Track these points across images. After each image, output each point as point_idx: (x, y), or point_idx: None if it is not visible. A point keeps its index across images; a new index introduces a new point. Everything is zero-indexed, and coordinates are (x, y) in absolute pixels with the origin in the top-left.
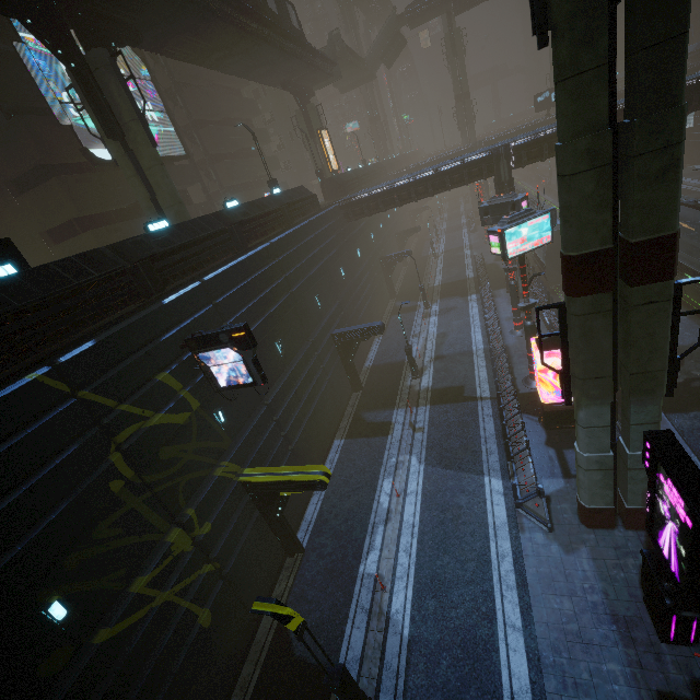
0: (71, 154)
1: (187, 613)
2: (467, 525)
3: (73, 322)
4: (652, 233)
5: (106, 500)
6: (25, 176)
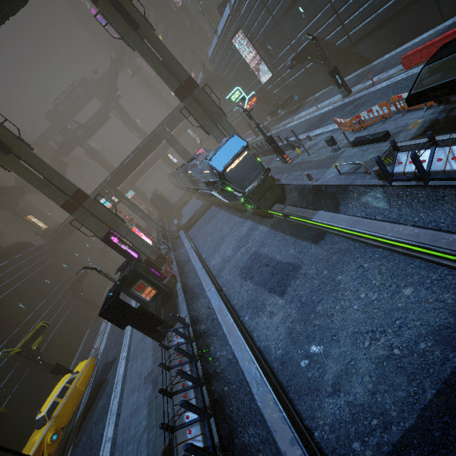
0: None
1: None
2: None
3: None
4: (72, 192)
5: None
6: None
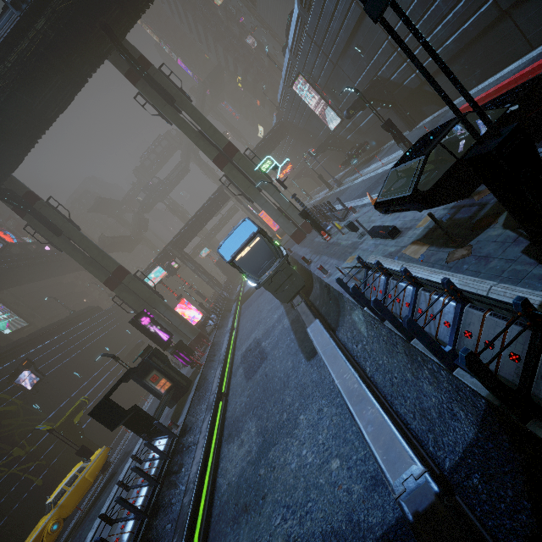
0: None
1: (26, 478)
2: None
3: None
4: (113, 269)
5: None
6: None
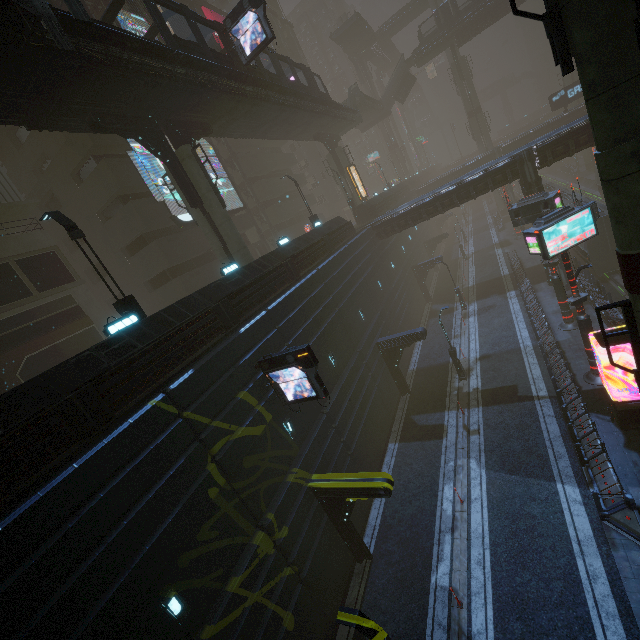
0: (164, 222)
1: (274, 615)
2: (545, 538)
3: (177, 355)
4: None
5: (206, 505)
6: (134, 243)
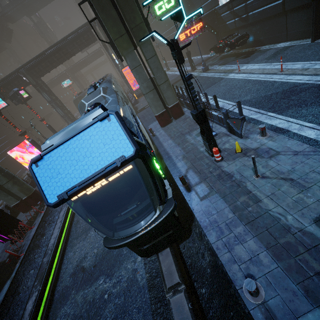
0: None
1: None
2: None
3: None
4: None
5: None
6: None
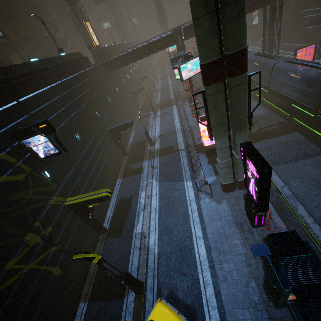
0: None
1: (45, 271)
2: (178, 203)
3: None
4: (236, 49)
5: None
6: None
